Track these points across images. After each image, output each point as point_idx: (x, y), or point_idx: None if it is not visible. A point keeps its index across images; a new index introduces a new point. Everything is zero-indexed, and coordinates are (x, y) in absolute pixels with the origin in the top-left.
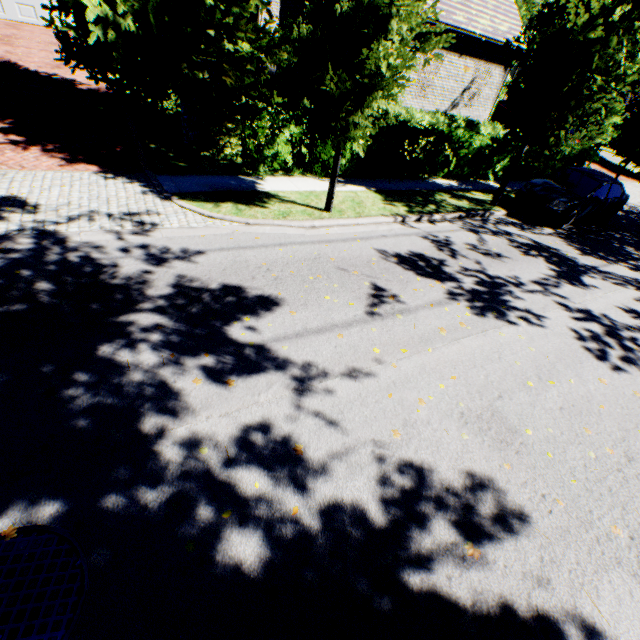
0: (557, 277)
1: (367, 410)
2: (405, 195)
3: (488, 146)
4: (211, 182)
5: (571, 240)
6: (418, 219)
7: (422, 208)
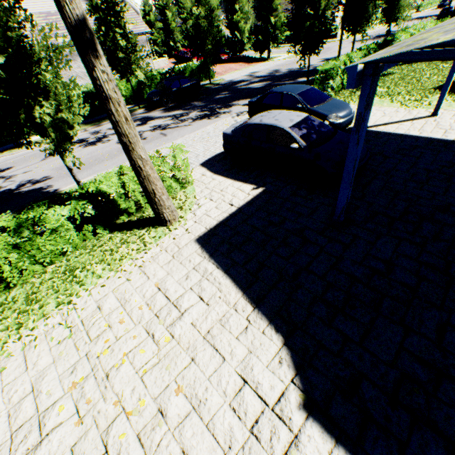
0: (136, 126)
1: (25, 177)
2: (96, 121)
3: (139, 84)
4: (4, 148)
5: (166, 110)
6: (93, 128)
7: (99, 123)
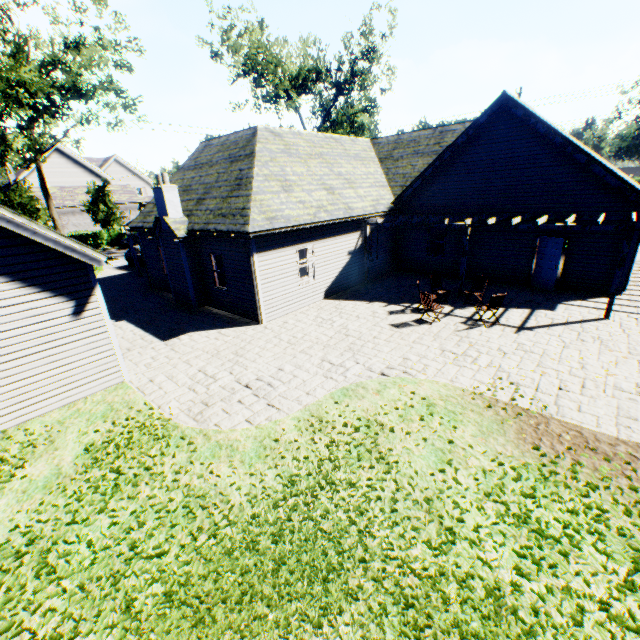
0: None
1: None
2: None
3: (122, 234)
4: None
5: None
6: None
7: None
